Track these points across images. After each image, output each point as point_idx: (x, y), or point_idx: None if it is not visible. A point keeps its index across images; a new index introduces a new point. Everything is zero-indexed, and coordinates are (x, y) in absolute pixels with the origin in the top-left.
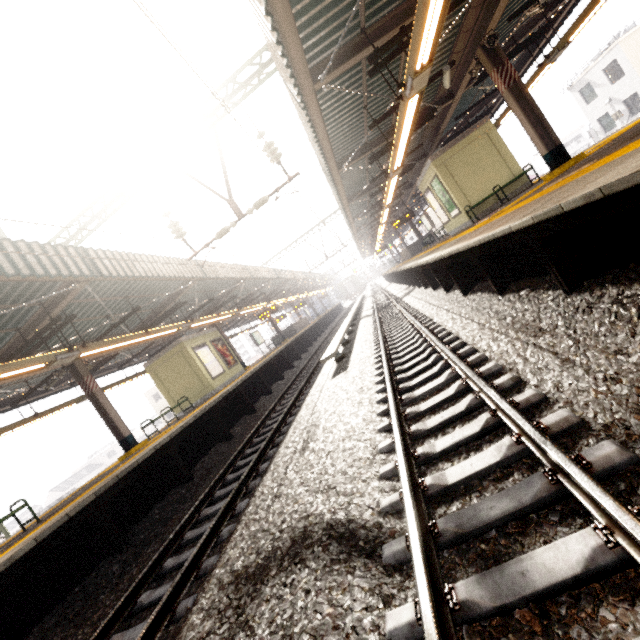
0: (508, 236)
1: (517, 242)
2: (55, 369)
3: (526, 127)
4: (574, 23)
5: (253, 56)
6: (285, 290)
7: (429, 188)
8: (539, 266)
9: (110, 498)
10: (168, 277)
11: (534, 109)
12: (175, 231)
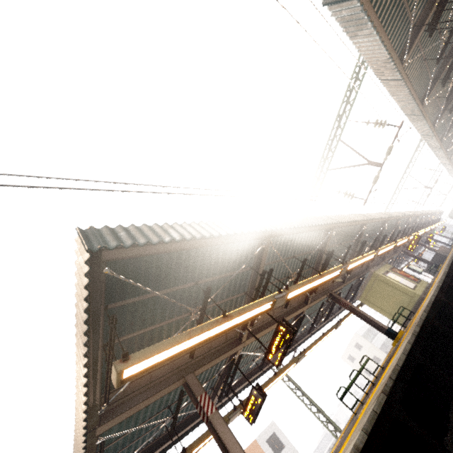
0: None
1: None
2: (315, 309)
3: None
4: None
5: (342, 99)
6: (409, 229)
7: None
8: None
9: (433, 318)
10: (357, 220)
11: None
12: (348, 196)
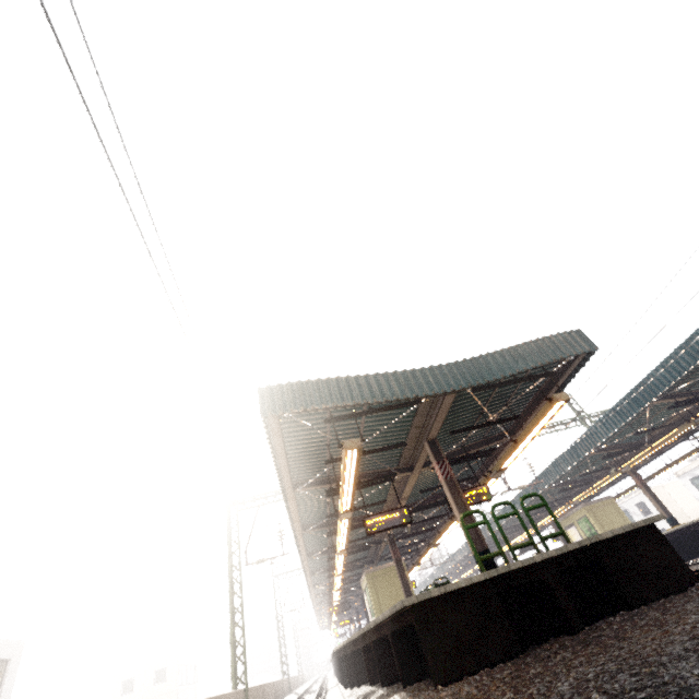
0: (688, 527)
1: (693, 530)
2: None
3: (653, 503)
4: (656, 472)
5: None
6: None
7: (573, 524)
8: (698, 549)
9: None
10: None
11: (655, 497)
12: None
